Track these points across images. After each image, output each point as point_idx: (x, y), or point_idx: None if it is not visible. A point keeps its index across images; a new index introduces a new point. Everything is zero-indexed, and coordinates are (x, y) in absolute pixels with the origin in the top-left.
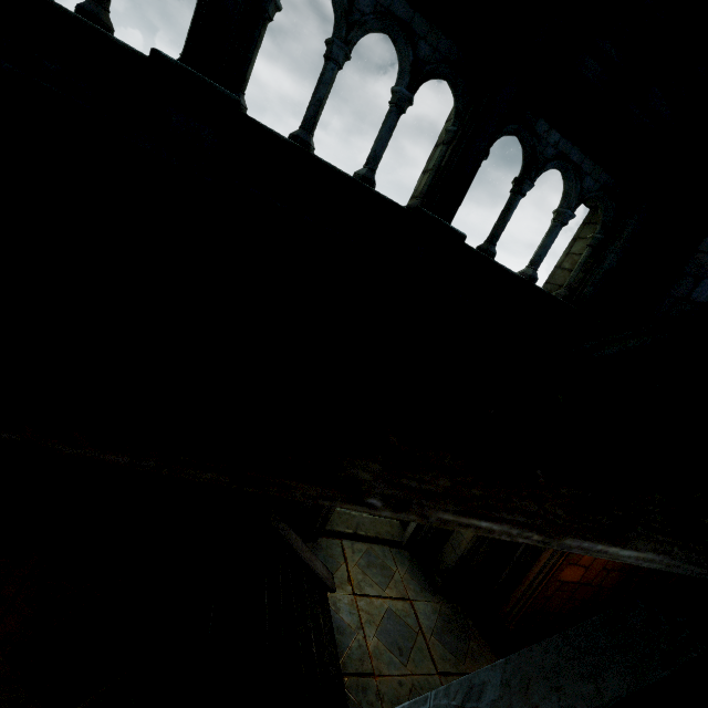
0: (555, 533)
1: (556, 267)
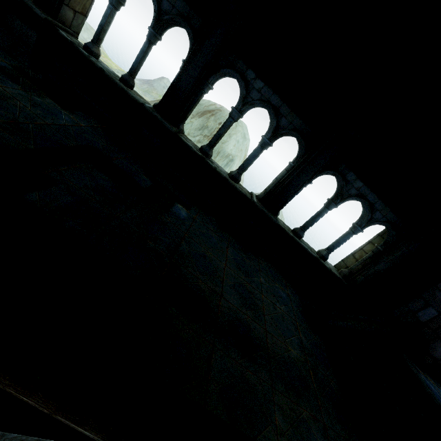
0: (53, 413)
1: (352, 253)
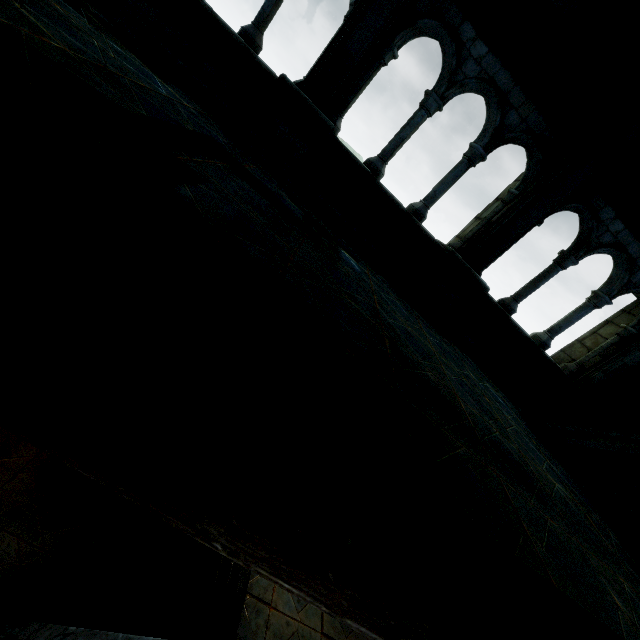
0: (339, 613)
1: (578, 340)
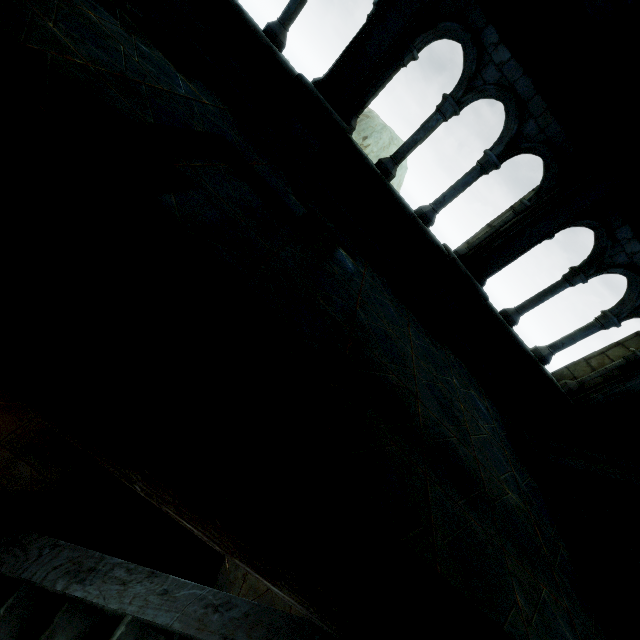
0: (229, 553)
1: (584, 358)
